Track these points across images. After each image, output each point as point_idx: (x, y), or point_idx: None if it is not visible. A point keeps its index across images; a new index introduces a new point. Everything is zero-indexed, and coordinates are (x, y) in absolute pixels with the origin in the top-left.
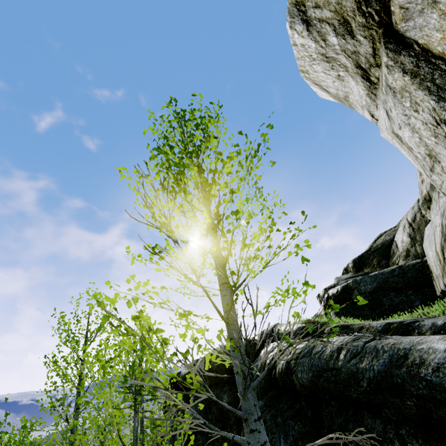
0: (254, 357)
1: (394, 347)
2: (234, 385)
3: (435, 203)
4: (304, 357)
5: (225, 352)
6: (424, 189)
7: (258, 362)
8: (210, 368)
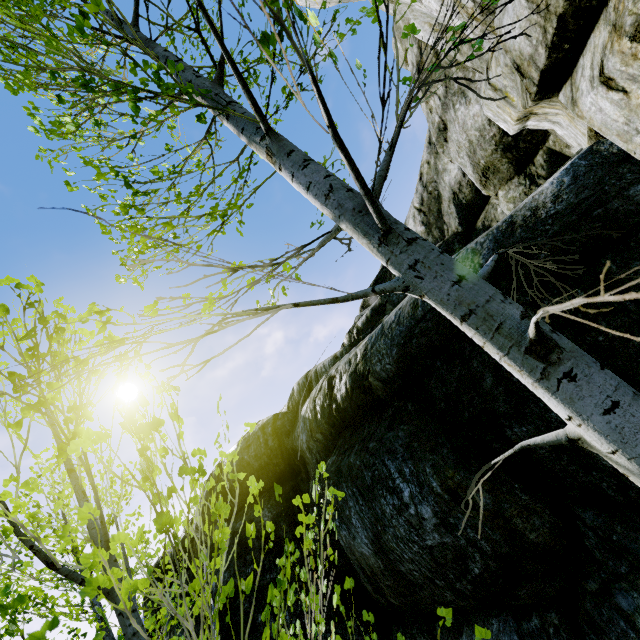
0: (293, 429)
1: (492, 230)
2: (273, 490)
3: (453, 124)
4: (375, 344)
5: (242, 450)
6: (436, 117)
7: (302, 423)
8: (224, 487)
